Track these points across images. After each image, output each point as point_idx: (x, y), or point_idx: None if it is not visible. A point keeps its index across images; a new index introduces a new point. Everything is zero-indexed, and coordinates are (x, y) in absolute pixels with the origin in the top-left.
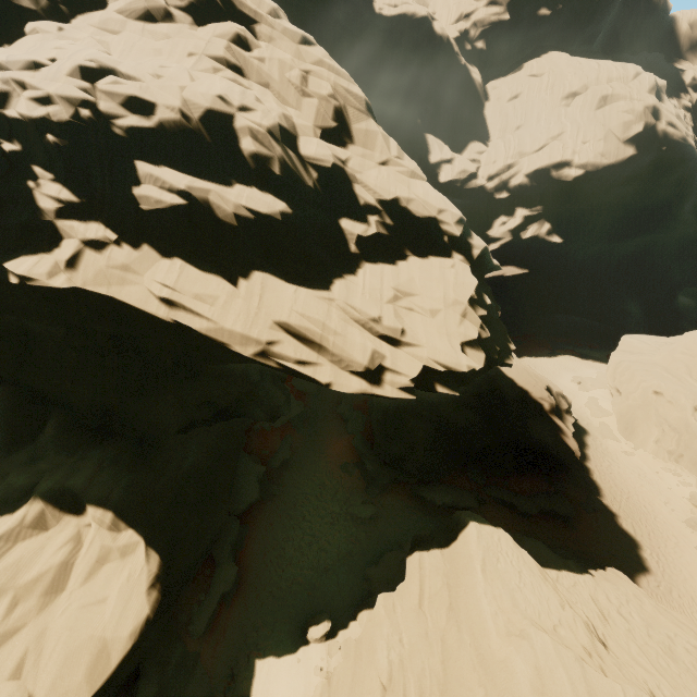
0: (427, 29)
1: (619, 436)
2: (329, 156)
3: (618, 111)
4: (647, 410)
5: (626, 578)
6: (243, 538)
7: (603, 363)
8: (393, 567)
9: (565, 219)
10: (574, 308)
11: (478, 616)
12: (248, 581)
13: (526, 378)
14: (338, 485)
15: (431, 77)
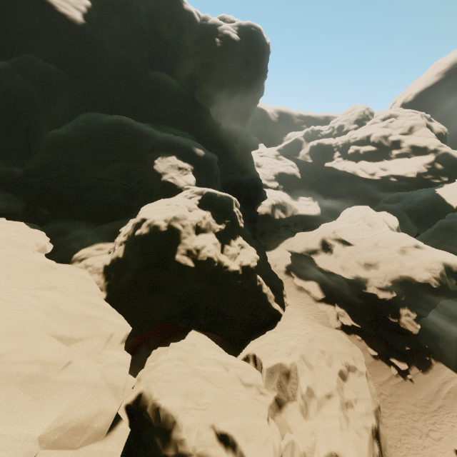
0: None
1: None
2: (395, 137)
3: None
4: None
5: None
6: None
7: None
8: None
9: None
10: None
11: None
12: None
13: None
14: None
15: None
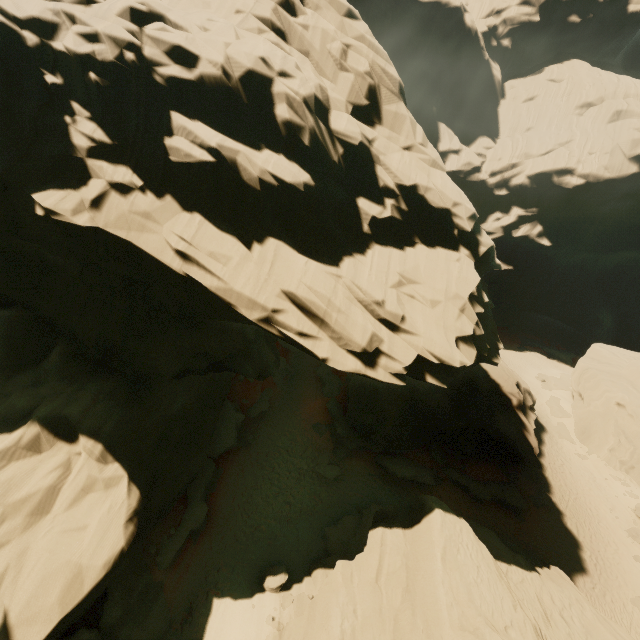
0: (458, 20)
1: (575, 438)
2: (358, 133)
3: (629, 128)
4: (607, 419)
5: (569, 580)
6: (216, 480)
7: (568, 365)
8: (350, 531)
9: (558, 224)
10: (549, 310)
11: (433, 604)
12: (216, 521)
13: (500, 372)
14: (308, 443)
15: (453, 68)
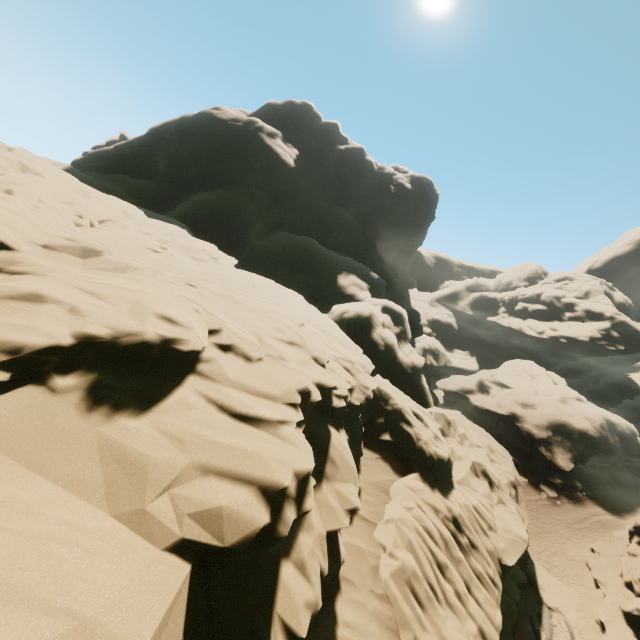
0: None
1: None
2: (568, 299)
3: None
4: None
5: None
6: None
7: None
8: None
9: None
10: None
11: None
12: None
13: None
14: None
15: None
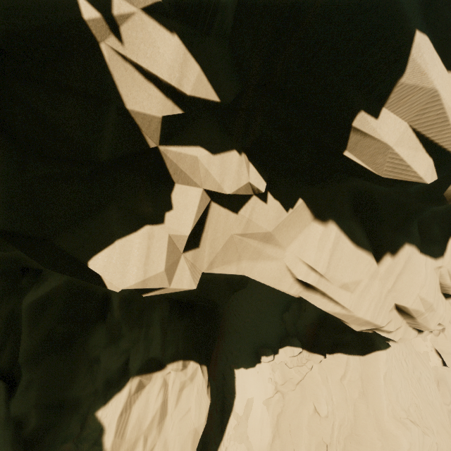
0: None
1: None
2: None
3: None
4: None
5: None
6: None
7: None
8: (297, 315)
9: None
10: None
11: (379, 403)
12: (223, 325)
13: None
14: None
15: None
